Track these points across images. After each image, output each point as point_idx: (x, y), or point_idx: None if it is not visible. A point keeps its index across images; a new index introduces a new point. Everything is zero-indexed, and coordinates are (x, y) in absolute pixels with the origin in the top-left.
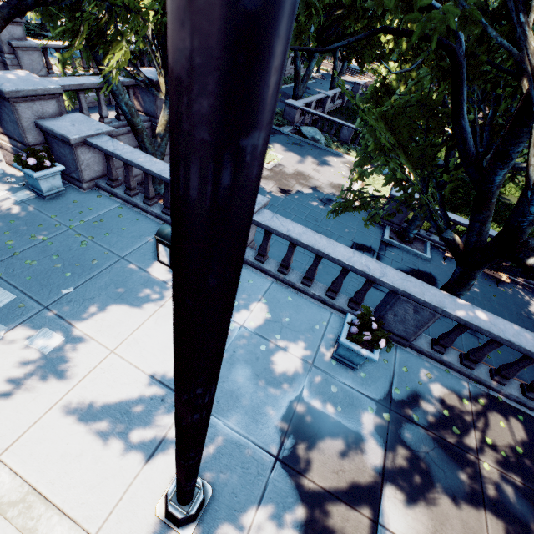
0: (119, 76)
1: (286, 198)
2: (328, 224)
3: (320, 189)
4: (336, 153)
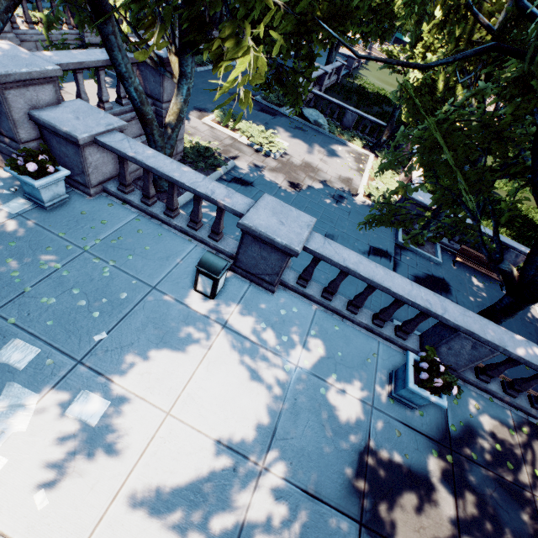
0: None
1: (299, 195)
2: (343, 226)
3: (330, 184)
4: (340, 140)
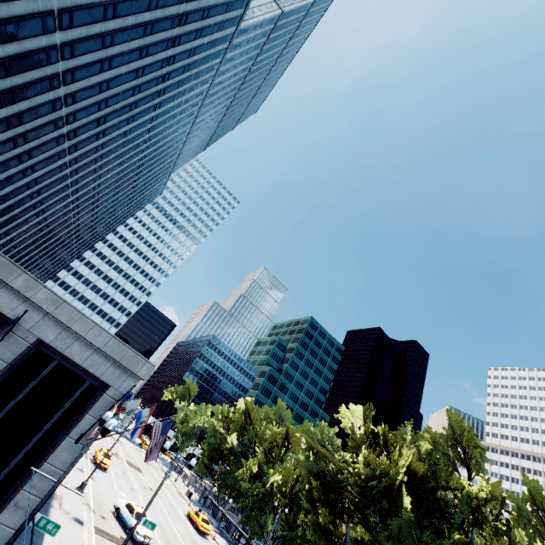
0: (221, 496)
1: None
2: None
3: None
4: None
